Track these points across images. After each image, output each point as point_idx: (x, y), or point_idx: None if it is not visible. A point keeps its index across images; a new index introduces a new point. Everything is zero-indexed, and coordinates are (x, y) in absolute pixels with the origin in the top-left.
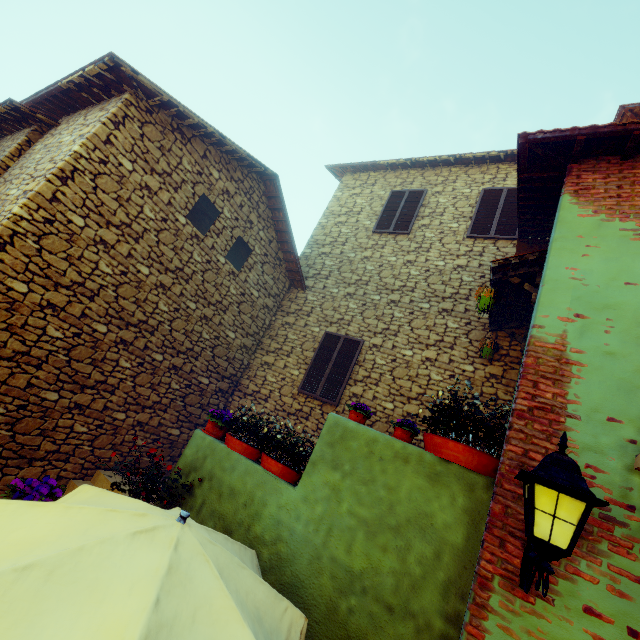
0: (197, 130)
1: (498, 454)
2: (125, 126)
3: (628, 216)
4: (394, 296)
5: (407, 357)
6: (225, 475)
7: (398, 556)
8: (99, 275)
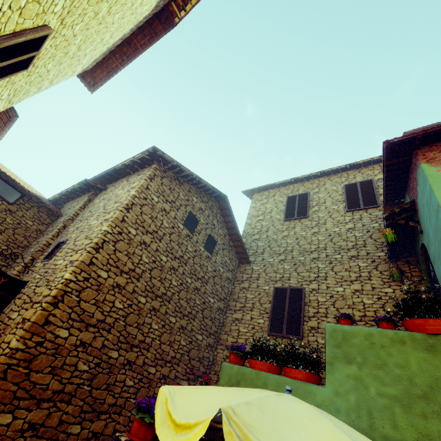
0: (186, 178)
1: None
2: (154, 180)
3: None
4: (314, 255)
5: (340, 292)
6: None
7: (439, 419)
8: (142, 264)
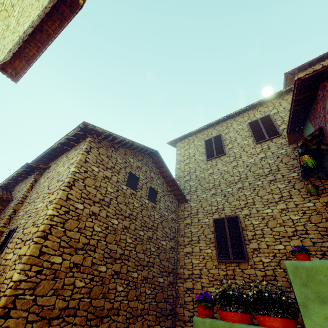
0: (120, 143)
1: None
2: (91, 152)
3: None
4: (238, 185)
5: (269, 213)
6: None
7: None
8: (95, 234)
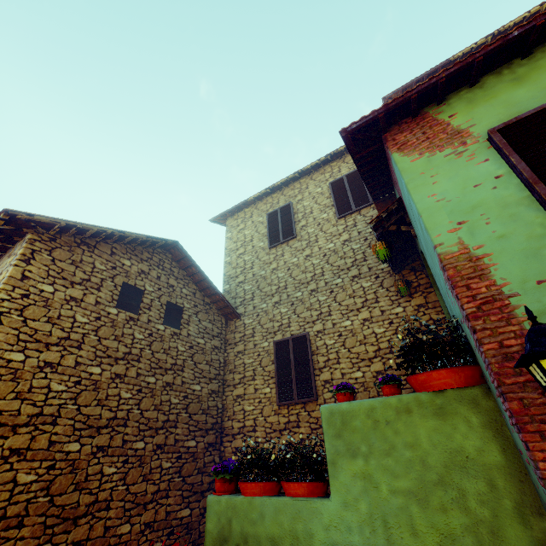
0: (98, 236)
1: (474, 361)
2: (35, 259)
3: (443, 146)
4: (311, 286)
5: (348, 327)
6: (258, 528)
7: (460, 509)
8: (54, 396)
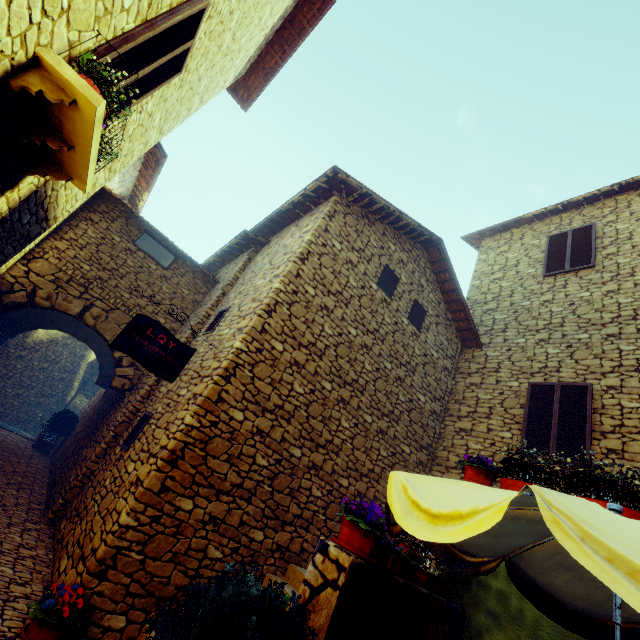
0: (379, 214)
1: None
2: (335, 218)
3: None
4: (609, 329)
5: None
6: None
7: None
8: (324, 336)
